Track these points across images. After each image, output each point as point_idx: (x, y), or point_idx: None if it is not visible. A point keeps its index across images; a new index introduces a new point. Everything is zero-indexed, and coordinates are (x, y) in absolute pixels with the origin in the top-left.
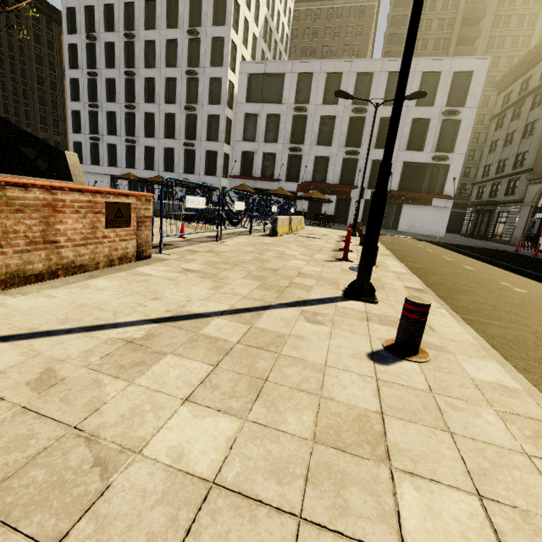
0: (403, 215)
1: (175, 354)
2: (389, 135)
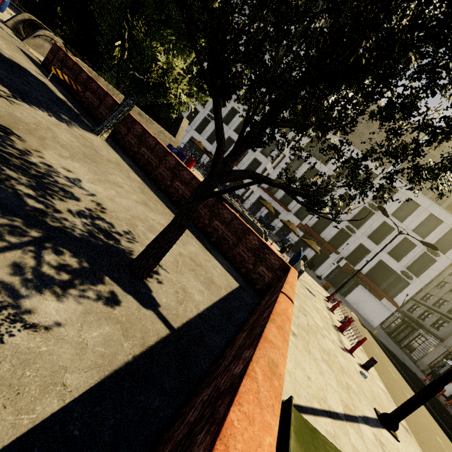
0: (355, 291)
1: None
2: None
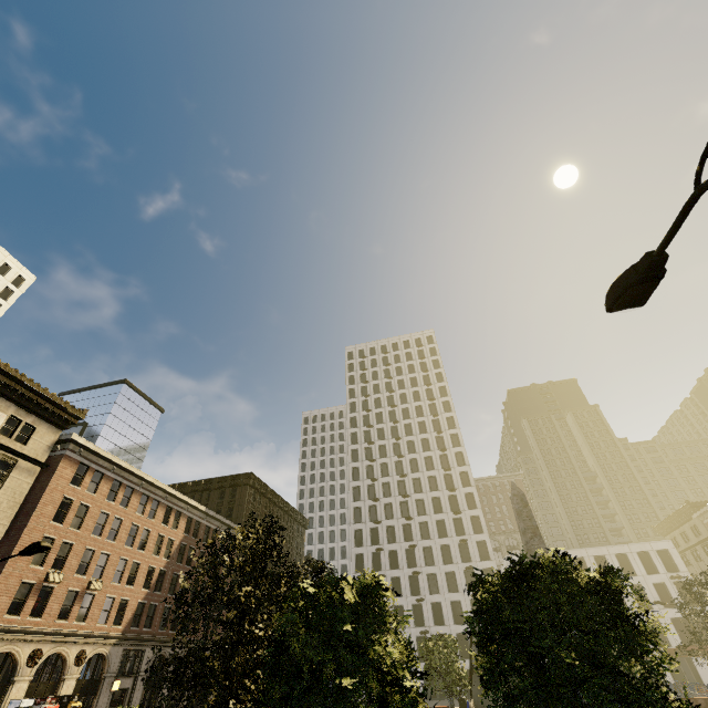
0: (699, 668)
1: None
2: None
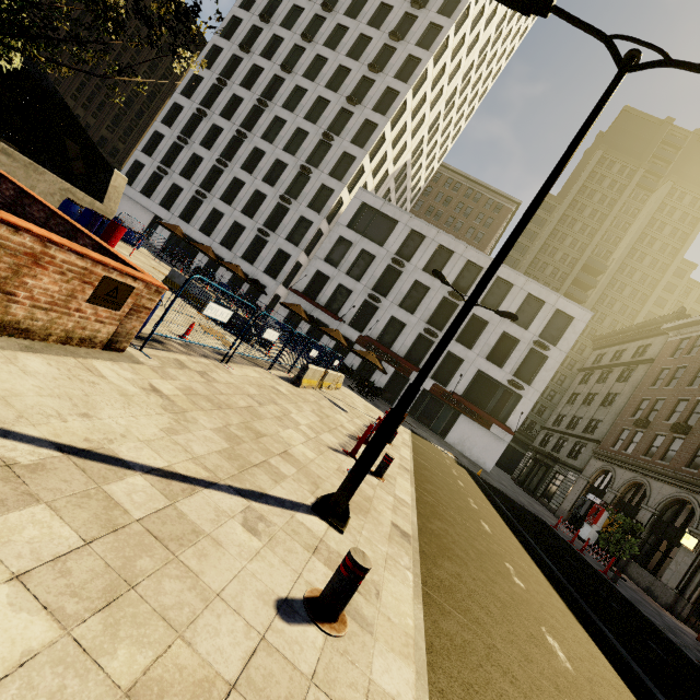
0: (457, 426)
1: (51, 506)
2: (427, 362)
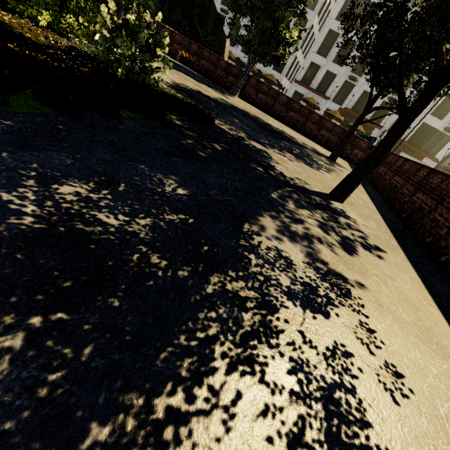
0: None
1: None
2: None
